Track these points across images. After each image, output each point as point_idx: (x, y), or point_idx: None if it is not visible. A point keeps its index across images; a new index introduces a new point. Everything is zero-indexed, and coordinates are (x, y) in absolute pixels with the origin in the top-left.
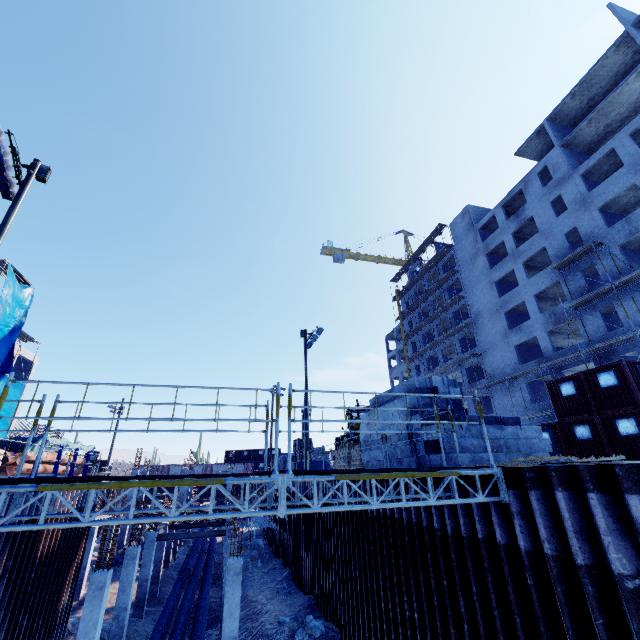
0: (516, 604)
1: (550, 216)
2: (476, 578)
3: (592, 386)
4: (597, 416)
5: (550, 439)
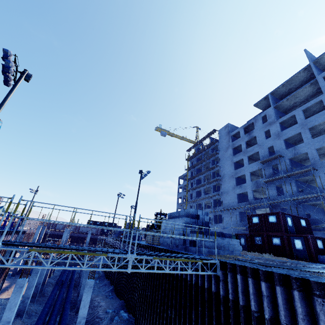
0: (215, 317)
1: (263, 138)
2: (201, 304)
3: (266, 220)
4: (265, 234)
5: (244, 241)
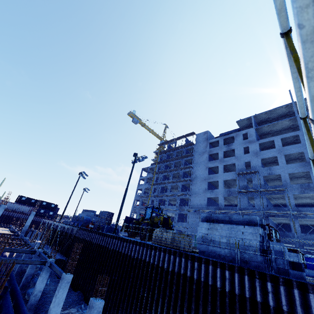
0: None
1: (242, 152)
2: None
3: None
4: None
5: None
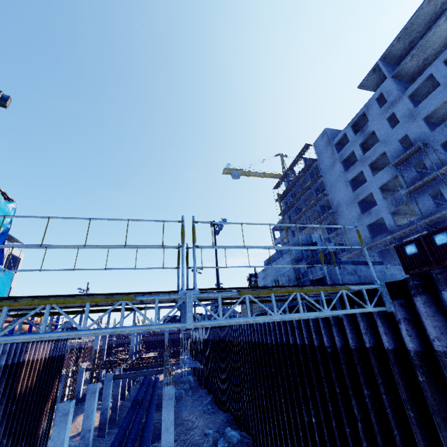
0: (408, 401)
1: (387, 129)
2: (366, 382)
3: (430, 245)
4: (435, 267)
5: None
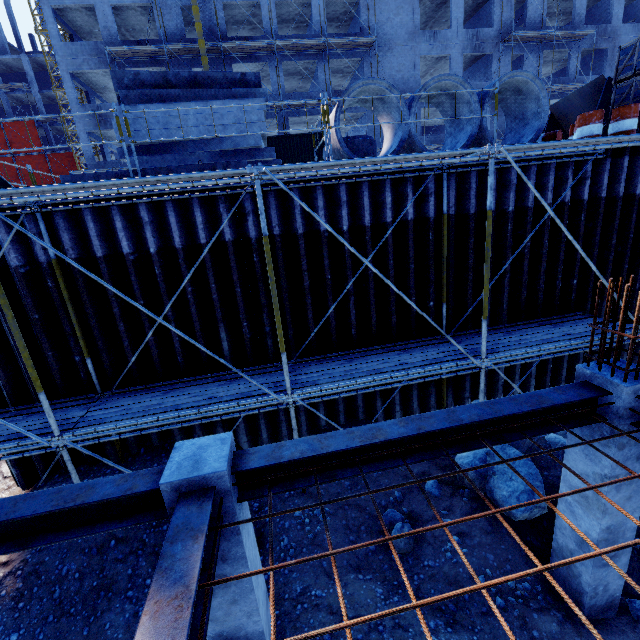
0: None
1: None
2: None
3: None
4: None
5: None
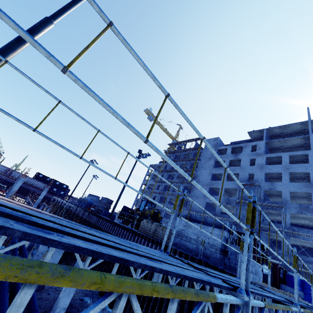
0: None
1: (247, 164)
2: None
3: (240, 239)
4: None
5: None
